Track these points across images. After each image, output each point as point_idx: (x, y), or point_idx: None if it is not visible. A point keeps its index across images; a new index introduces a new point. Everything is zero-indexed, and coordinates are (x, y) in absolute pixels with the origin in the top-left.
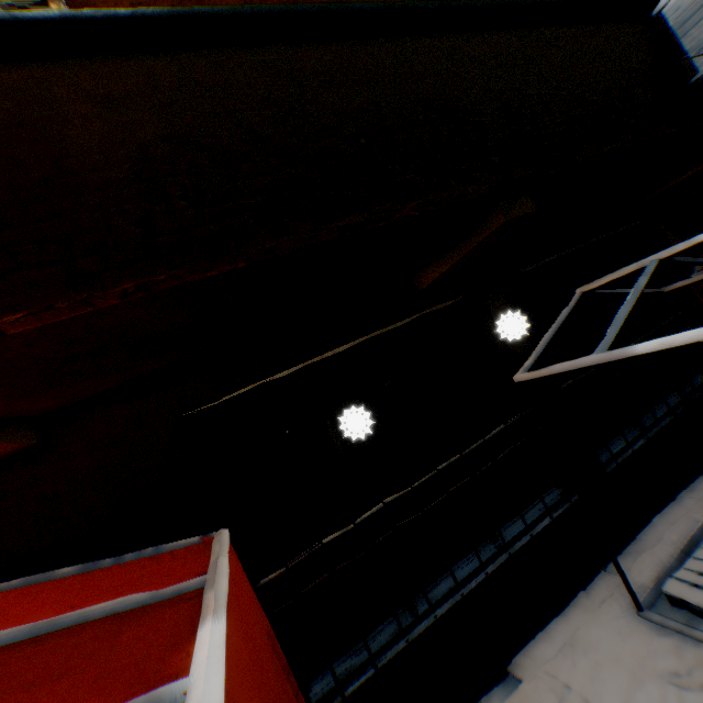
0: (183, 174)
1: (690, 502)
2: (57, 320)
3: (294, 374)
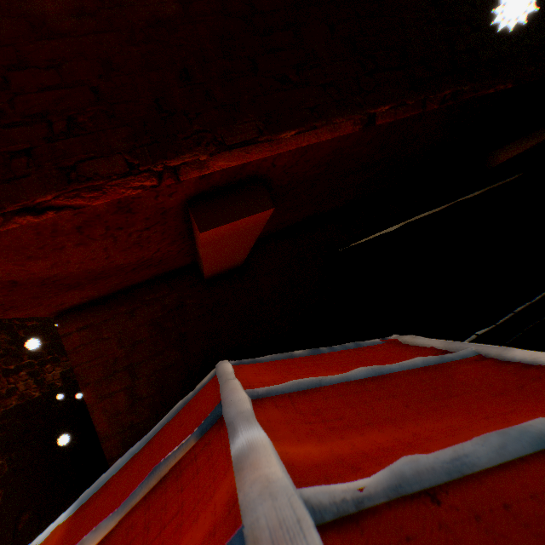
0: (461, 5)
1: None
2: (401, 117)
3: (404, 227)
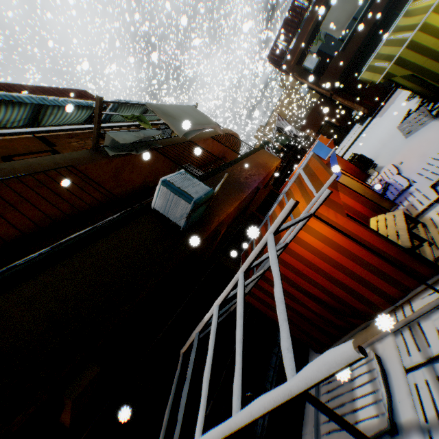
0: None
1: (307, 437)
2: None
3: None
